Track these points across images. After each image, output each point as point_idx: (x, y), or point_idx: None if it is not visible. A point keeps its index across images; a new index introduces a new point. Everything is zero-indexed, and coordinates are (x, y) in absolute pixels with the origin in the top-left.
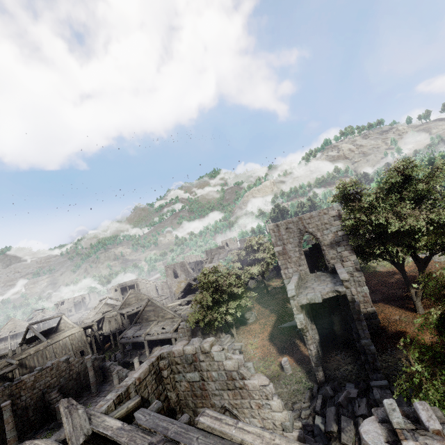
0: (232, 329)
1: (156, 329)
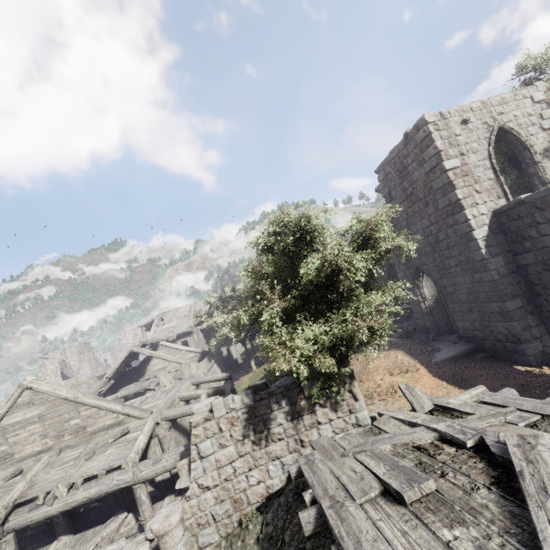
0: (354, 386)
1: (59, 473)
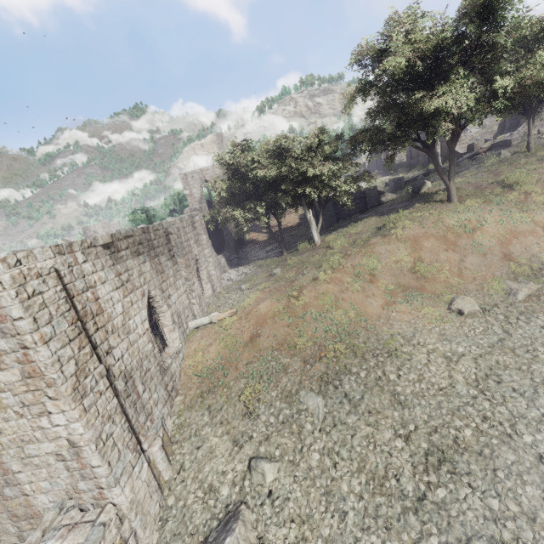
0: None
1: None
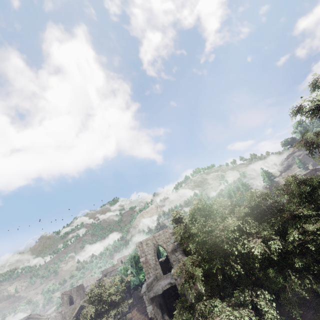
0: None
1: None
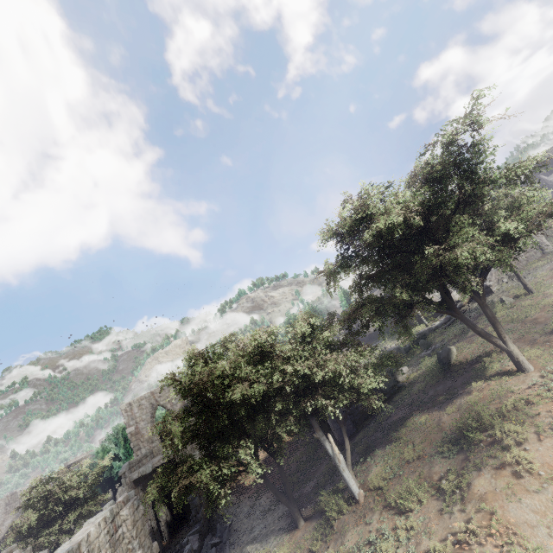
0: None
1: None
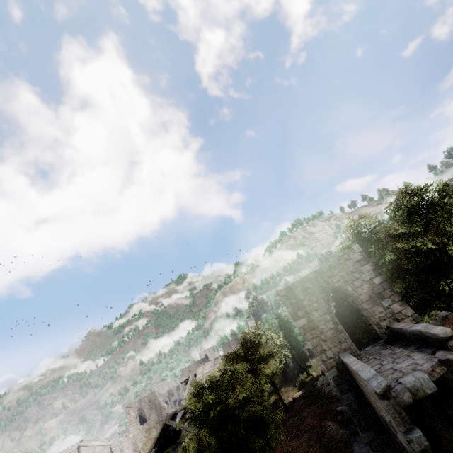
0: None
1: None
